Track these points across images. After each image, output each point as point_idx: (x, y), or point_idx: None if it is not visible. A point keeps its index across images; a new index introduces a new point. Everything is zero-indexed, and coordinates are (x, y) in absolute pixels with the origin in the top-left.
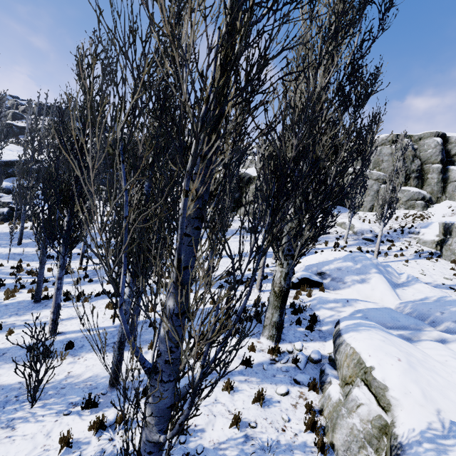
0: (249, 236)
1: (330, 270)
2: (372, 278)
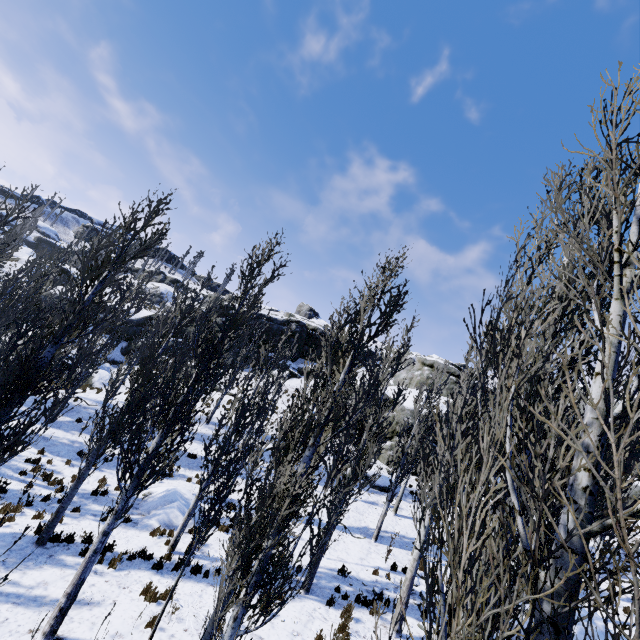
0: (373, 494)
1: None
2: None
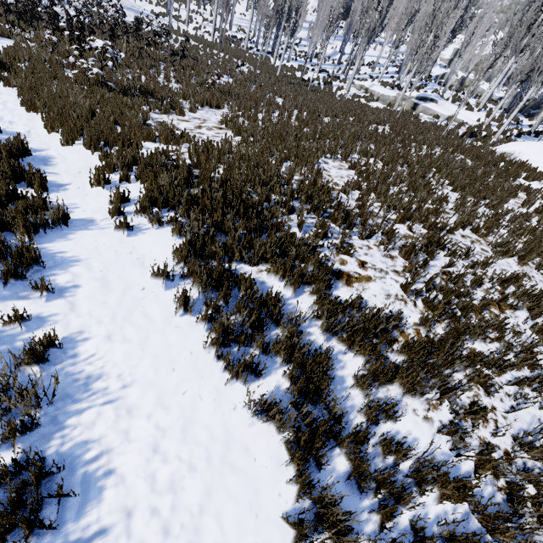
0: None
1: None
2: (437, 68)
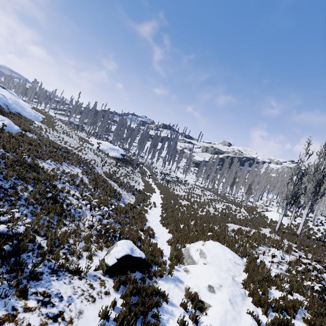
0: None
1: None
2: None
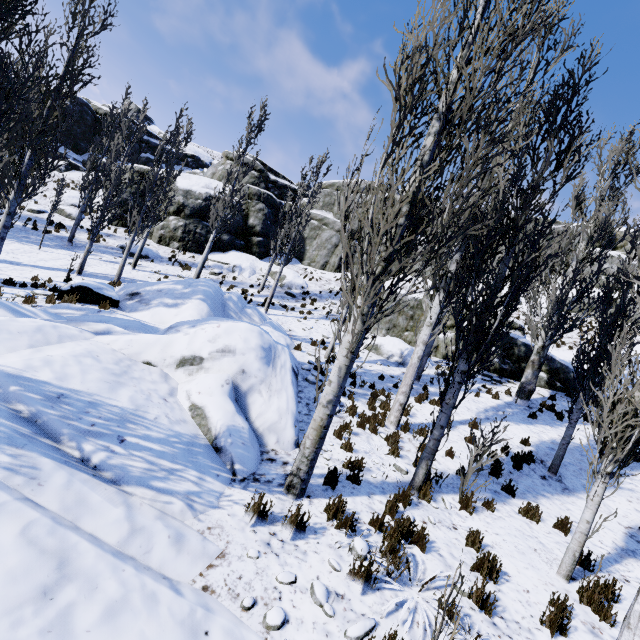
0: (120, 258)
1: (148, 291)
2: (188, 303)
